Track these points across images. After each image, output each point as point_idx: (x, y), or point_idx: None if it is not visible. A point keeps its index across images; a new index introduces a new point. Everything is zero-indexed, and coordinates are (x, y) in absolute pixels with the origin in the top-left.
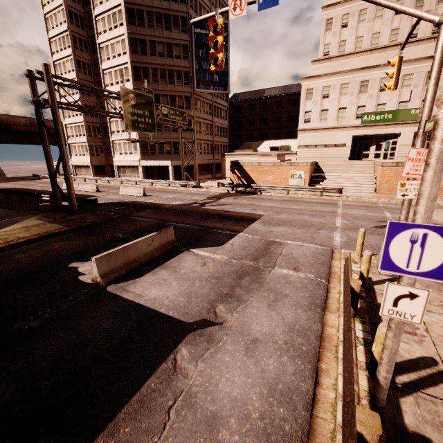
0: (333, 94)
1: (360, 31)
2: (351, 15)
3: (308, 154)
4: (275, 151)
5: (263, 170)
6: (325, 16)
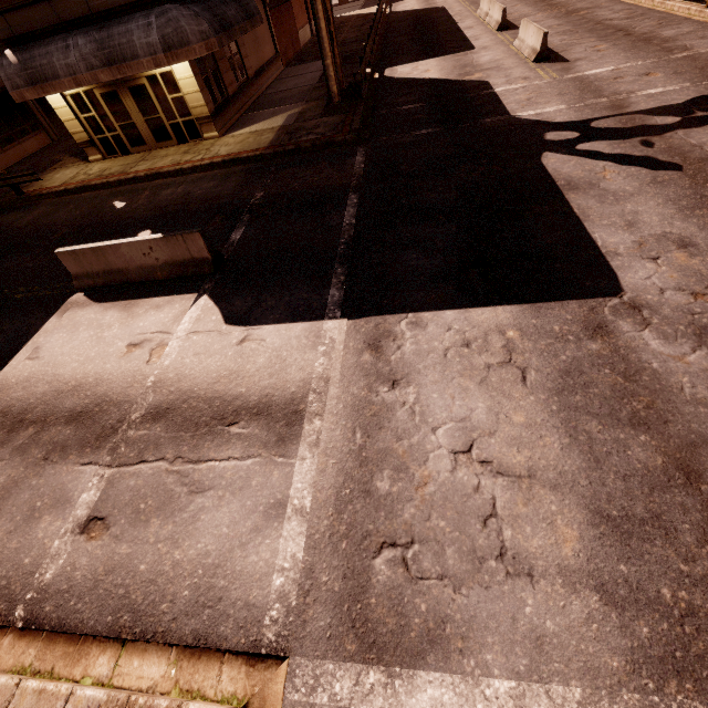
0: None
1: None
2: None
3: None
4: None
5: None
6: None
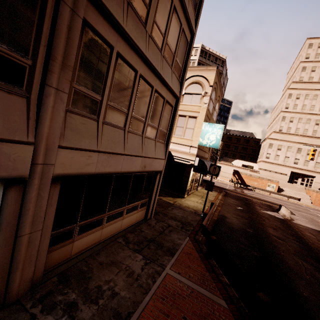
0: (283, 149)
1: (298, 126)
2: (295, 118)
3: (265, 173)
4: (247, 168)
5: (252, 179)
6: (282, 115)
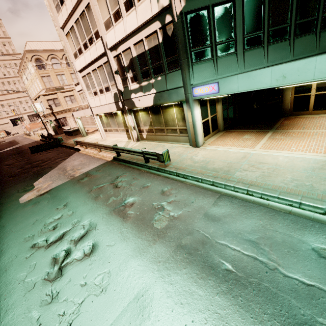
0: None
1: None
2: None
3: None
4: None
5: None
6: None
